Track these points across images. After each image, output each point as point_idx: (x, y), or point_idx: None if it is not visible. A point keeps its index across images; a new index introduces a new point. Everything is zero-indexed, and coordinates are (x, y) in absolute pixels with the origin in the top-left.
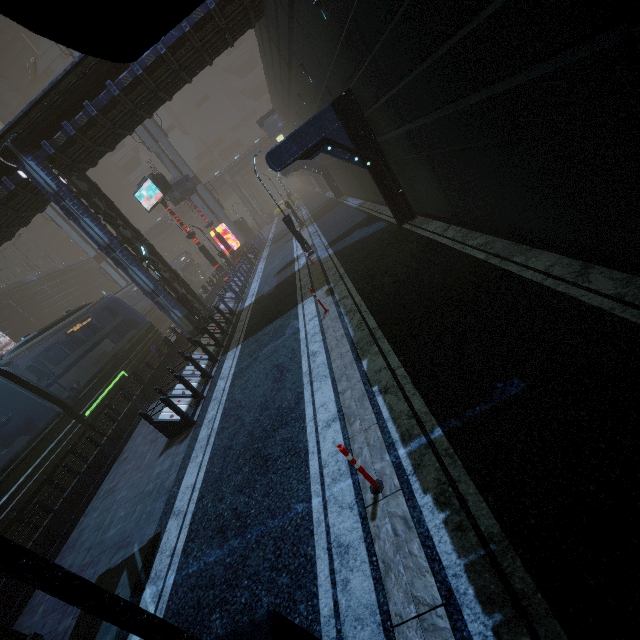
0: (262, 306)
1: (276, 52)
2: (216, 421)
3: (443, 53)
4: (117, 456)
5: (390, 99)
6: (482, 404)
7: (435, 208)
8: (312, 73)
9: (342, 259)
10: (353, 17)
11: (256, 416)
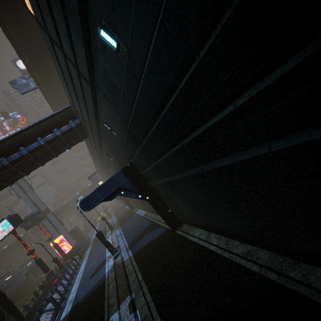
0: None
1: (95, 150)
2: None
3: (188, 141)
4: None
5: (155, 166)
6: None
7: (194, 220)
8: (112, 156)
9: (139, 262)
10: (128, 131)
11: None
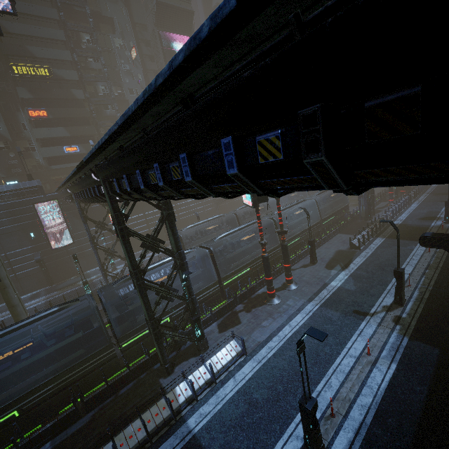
0: (402, 230)
1: None
2: (368, 254)
3: None
4: (327, 241)
5: None
6: (445, 290)
7: None
8: None
9: None
10: None
11: (384, 260)
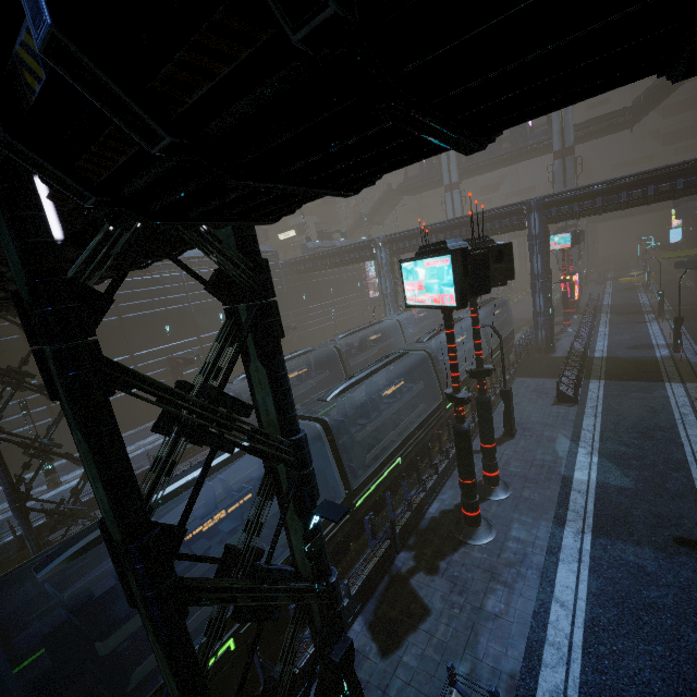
0: (619, 365)
1: None
2: (598, 409)
3: None
4: None
5: None
6: None
7: None
8: None
9: None
10: None
11: (636, 420)
